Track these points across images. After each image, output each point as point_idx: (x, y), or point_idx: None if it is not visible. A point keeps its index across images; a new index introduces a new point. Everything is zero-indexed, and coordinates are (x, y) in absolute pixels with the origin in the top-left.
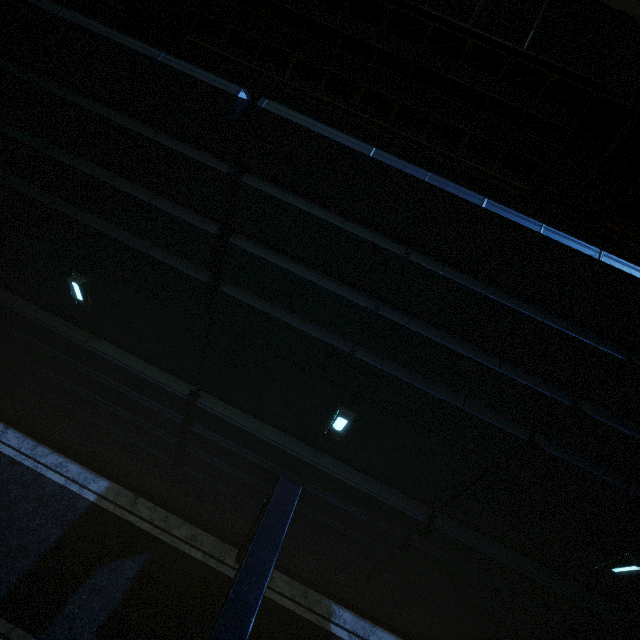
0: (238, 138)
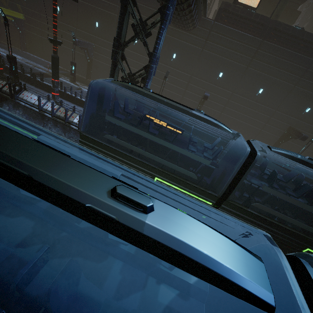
0: None
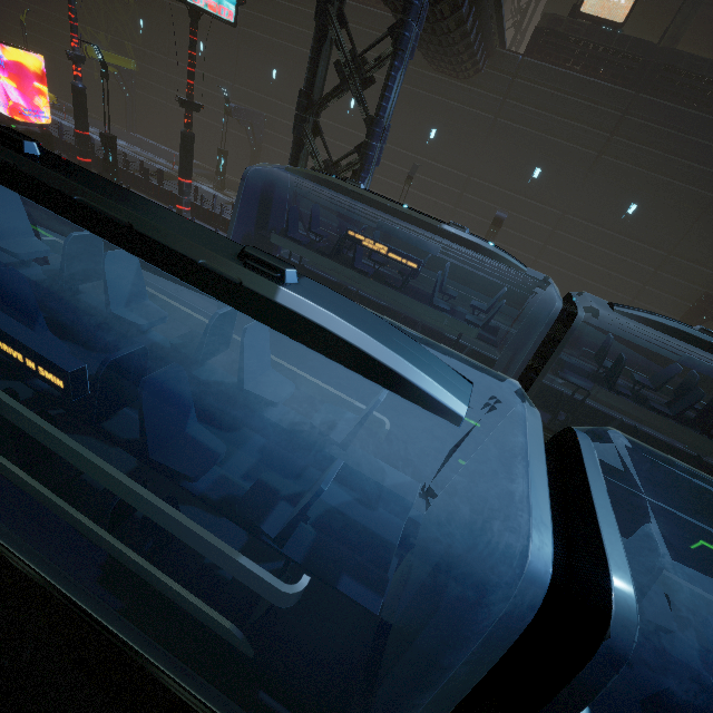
0: None
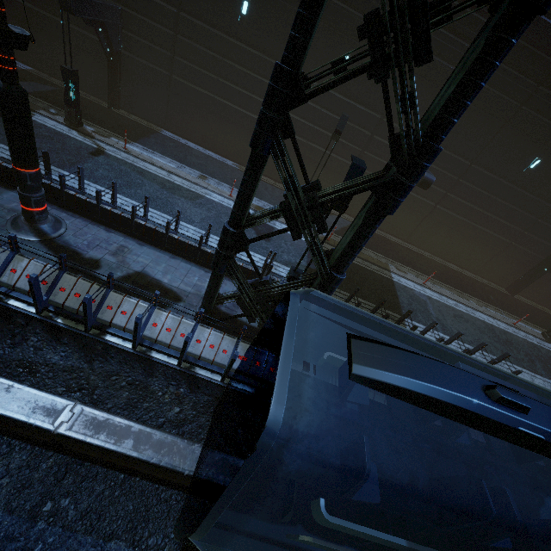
0: None
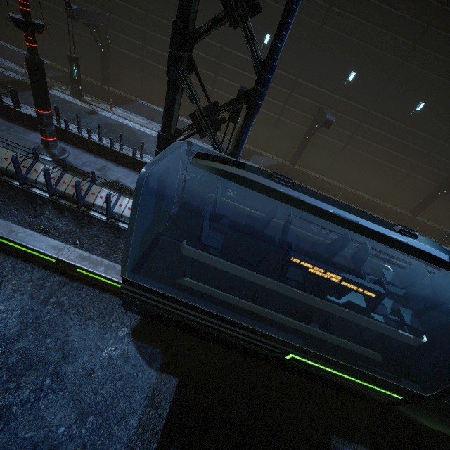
0: None
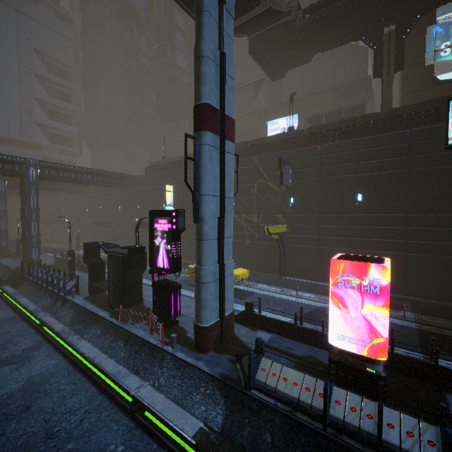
0: (408, 137)
